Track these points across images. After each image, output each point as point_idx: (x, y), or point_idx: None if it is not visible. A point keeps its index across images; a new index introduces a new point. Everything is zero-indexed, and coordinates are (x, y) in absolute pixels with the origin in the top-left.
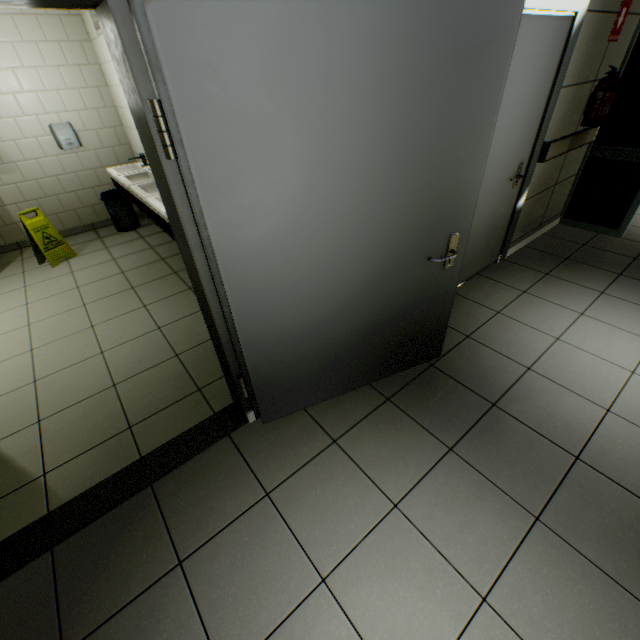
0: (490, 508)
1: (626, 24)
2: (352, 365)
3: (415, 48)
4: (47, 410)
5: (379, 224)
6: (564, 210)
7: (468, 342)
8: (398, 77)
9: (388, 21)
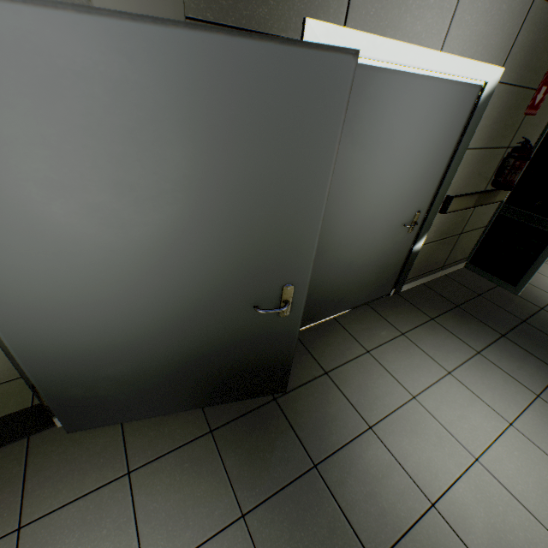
0: None
1: (546, 101)
2: (175, 390)
3: (206, 88)
4: None
5: (186, 265)
6: (470, 256)
7: (323, 380)
8: (186, 117)
9: (160, 51)
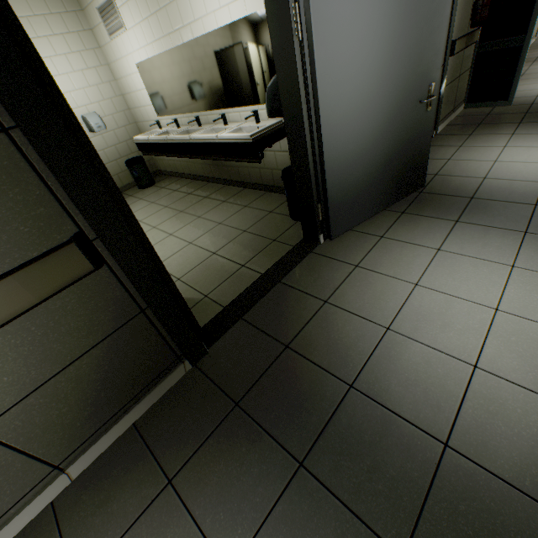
0: (495, 236)
1: None
2: (378, 191)
3: None
4: (179, 274)
5: (394, 78)
6: (466, 97)
7: (438, 177)
8: None
9: None
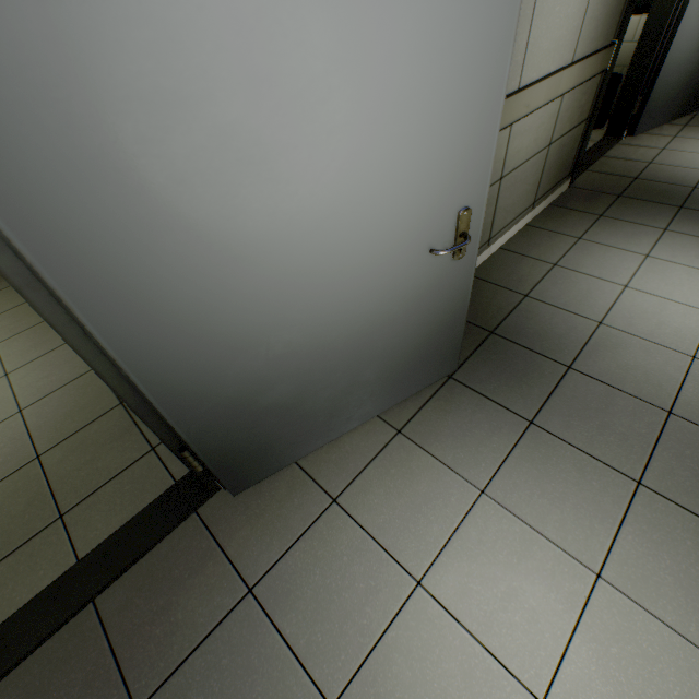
0: None
1: None
2: (674, 101)
3: None
4: None
5: None
6: None
7: None
8: None
9: None
